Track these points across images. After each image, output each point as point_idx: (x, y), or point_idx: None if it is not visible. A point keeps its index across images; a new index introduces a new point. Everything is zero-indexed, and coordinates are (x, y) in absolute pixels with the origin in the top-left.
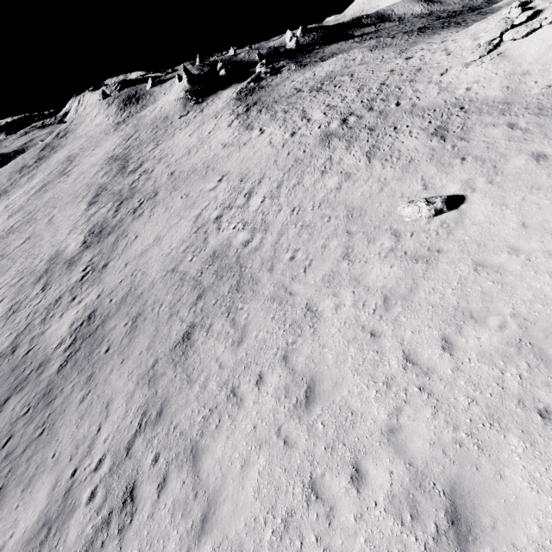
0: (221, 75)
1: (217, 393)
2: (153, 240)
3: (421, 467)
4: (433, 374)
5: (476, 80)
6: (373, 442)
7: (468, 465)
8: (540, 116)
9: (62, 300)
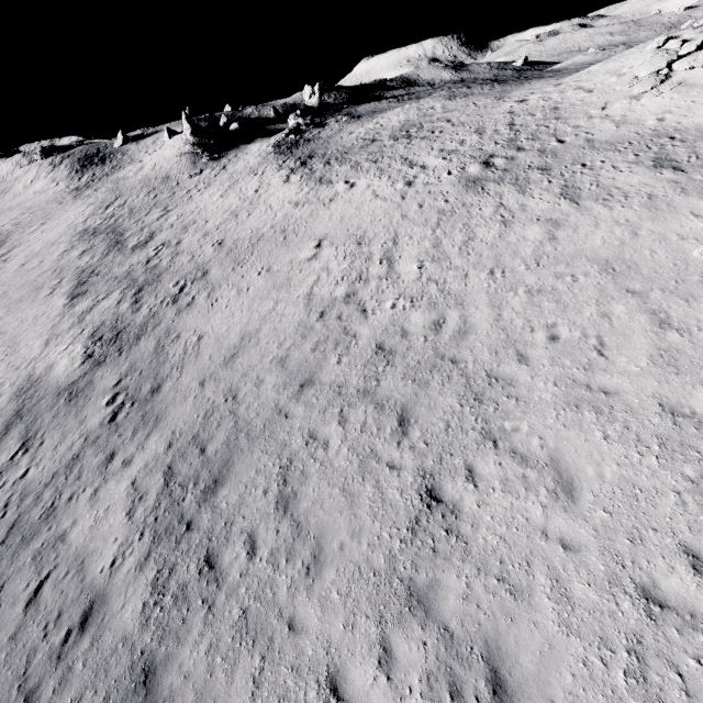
0: (233, 129)
1: (613, 608)
2: (238, 338)
3: None
4: None
5: (665, 110)
6: None
7: None
8: None
9: (83, 463)
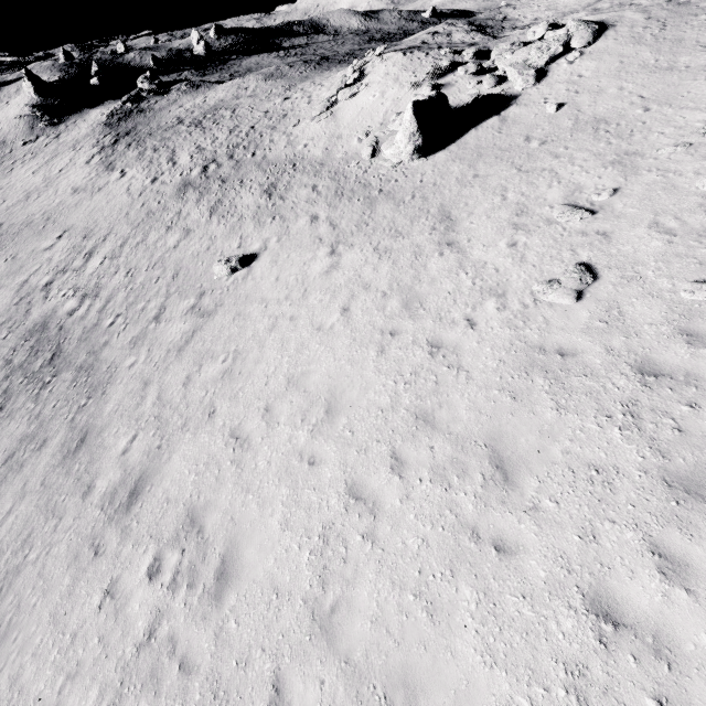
0: (93, 84)
1: (0, 467)
2: None
3: (130, 470)
4: (168, 405)
5: (313, 137)
6: (108, 465)
7: (157, 459)
8: (333, 180)
9: None
